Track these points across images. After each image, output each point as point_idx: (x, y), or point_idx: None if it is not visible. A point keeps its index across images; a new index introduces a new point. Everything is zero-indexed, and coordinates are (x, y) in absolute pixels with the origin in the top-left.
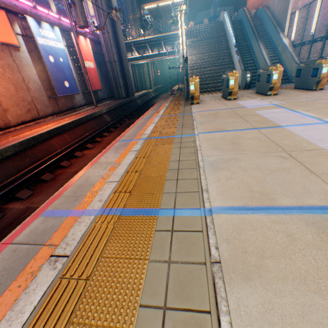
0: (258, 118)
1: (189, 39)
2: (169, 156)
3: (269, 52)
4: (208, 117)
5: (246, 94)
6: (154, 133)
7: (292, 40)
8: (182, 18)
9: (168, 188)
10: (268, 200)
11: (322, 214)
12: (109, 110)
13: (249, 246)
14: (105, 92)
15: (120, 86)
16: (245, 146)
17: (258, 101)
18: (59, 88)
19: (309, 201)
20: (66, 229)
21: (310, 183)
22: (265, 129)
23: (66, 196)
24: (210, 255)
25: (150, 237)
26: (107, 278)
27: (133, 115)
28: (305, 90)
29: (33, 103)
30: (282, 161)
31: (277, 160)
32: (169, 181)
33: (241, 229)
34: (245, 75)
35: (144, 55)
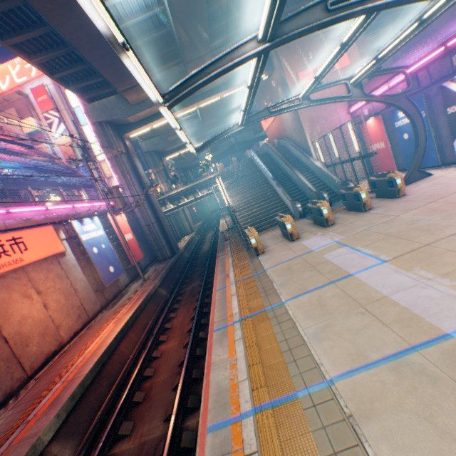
0: (328, 265)
1: (225, 181)
2: (274, 336)
3: (307, 174)
4: (284, 273)
5: (305, 226)
6: (243, 310)
7: (323, 161)
8: (220, 181)
9: (292, 370)
10: (363, 358)
11: (395, 359)
12: (161, 280)
13: (363, 397)
14: (146, 257)
15: (163, 246)
16: (330, 307)
17: (320, 238)
18: (105, 277)
19: (387, 351)
20: (239, 434)
21: (384, 334)
22: (339, 281)
23: (213, 407)
24: (344, 412)
25: (303, 415)
26: (293, 452)
27: (189, 276)
28: (356, 211)
29: (82, 305)
30: (362, 317)
31: (358, 317)
32: (289, 363)
33: (354, 387)
34: (296, 206)
35: (180, 204)
